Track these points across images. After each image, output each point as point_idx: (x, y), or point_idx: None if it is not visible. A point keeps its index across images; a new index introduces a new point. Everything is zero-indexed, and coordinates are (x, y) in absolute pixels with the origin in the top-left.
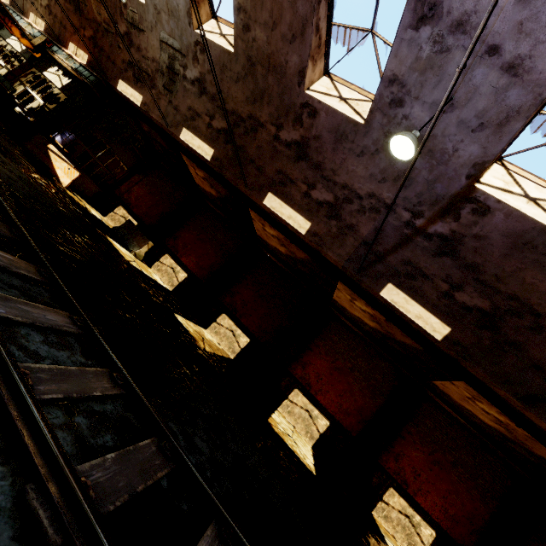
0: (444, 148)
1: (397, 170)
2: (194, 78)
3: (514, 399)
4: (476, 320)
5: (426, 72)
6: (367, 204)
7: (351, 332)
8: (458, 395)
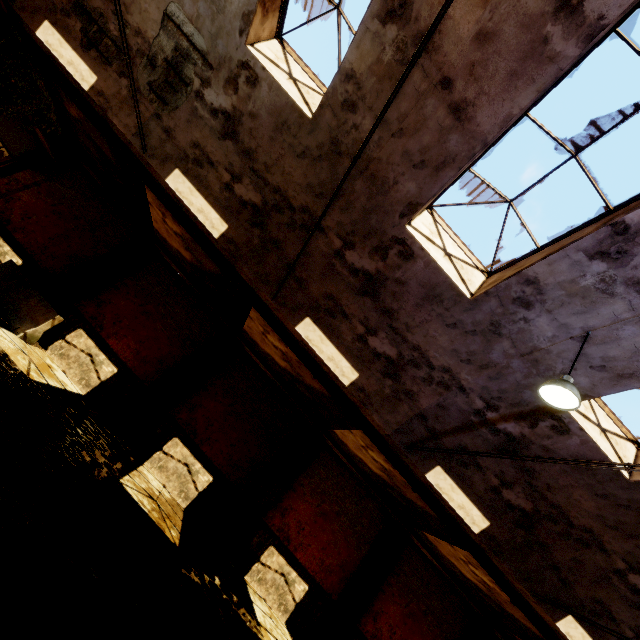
0: (552, 365)
1: (488, 359)
2: (218, 107)
3: (529, 594)
4: (515, 518)
5: (574, 297)
6: (437, 376)
7: (342, 465)
8: (450, 552)
